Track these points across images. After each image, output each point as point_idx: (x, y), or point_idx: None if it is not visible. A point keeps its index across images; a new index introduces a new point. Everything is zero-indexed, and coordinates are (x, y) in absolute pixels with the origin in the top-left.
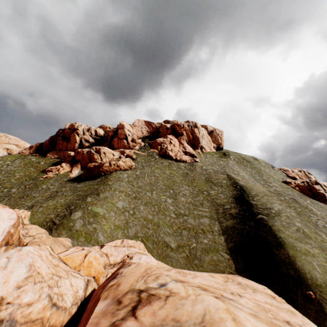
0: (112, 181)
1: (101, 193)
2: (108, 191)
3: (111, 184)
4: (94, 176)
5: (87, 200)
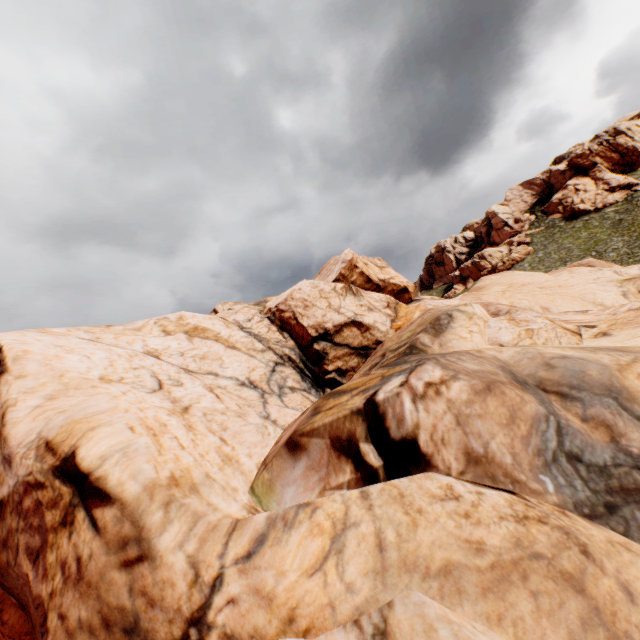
0: None
1: None
2: None
3: None
4: None
5: None
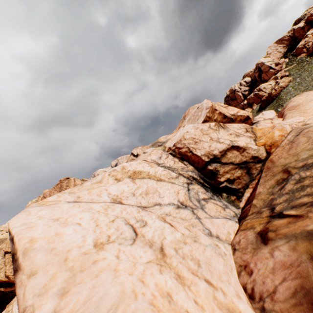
0: (284, 96)
1: (282, 104)
2: (285, 101)
3: (284, 98)
4: (270, 102)
5: (278, 110)
